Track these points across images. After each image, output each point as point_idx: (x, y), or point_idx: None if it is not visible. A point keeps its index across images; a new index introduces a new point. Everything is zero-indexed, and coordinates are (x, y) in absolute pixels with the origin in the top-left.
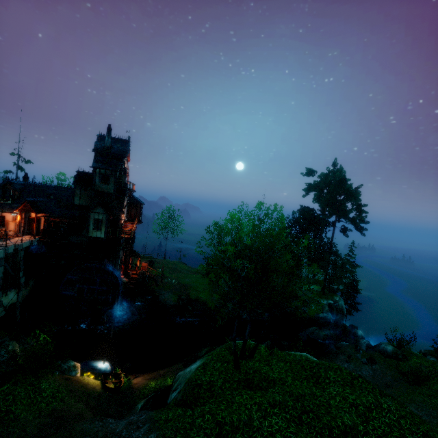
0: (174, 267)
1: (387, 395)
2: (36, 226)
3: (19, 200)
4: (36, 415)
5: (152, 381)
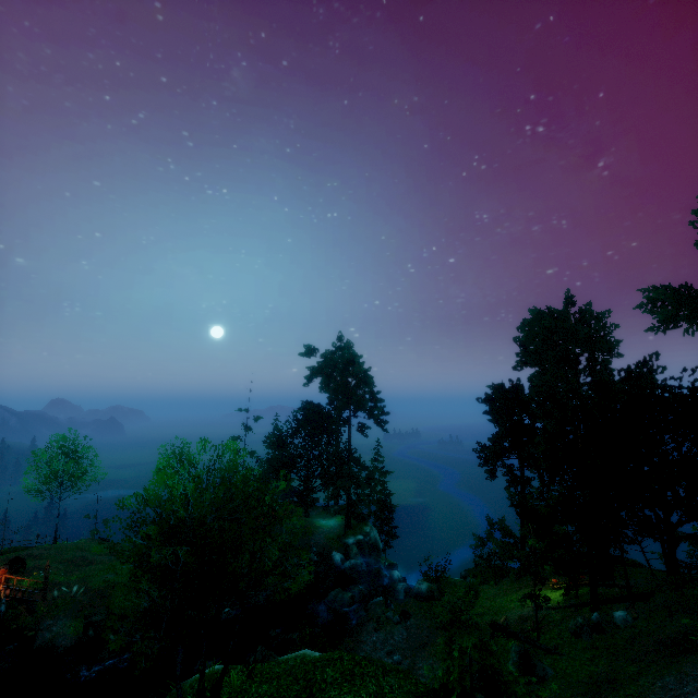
0: (77, 556)
1: (390, 672)
2: None
3: None
4: None
5: None
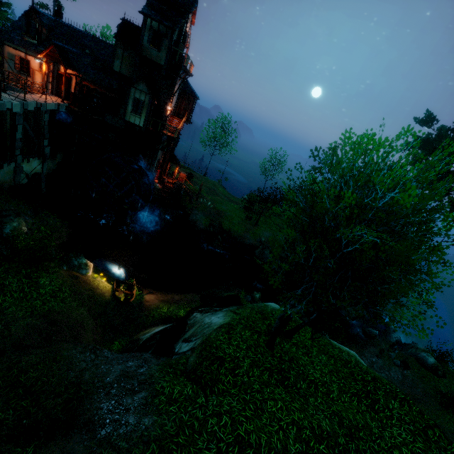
0: (212, 188)
1: None
2: (66, 86)
3: (47, 42)
4: (27, 313)
5: (164, 305)
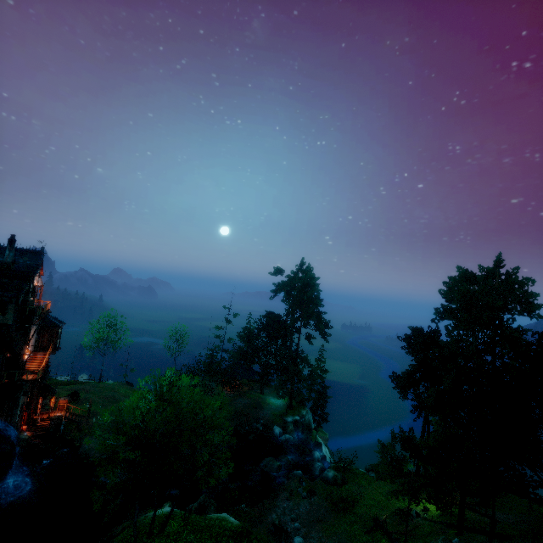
0: (111, 395)
1: None
2: None
3: None
4: None
5: None
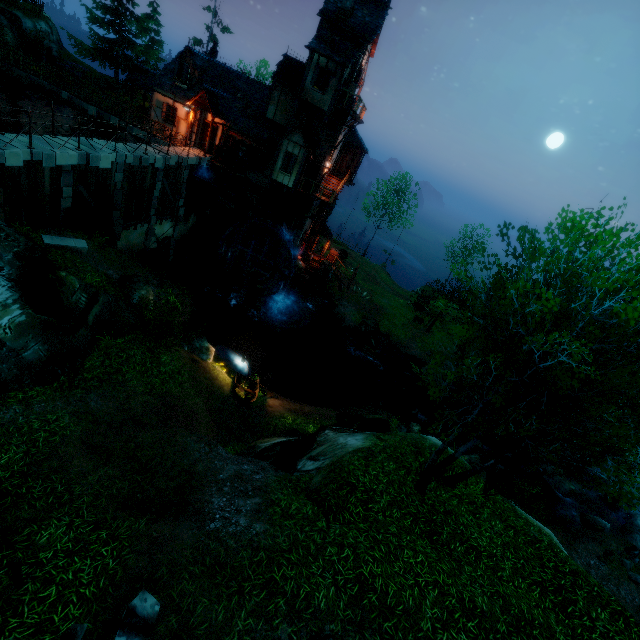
0: (372, 273)
1: None
2: (211, 138)
3: (197, 87)
4: (147, 390)
5: (290, 414)
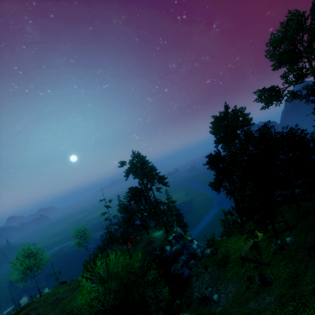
0: (54, 299)
1: None
2: None
3: None
4: None
5: None
